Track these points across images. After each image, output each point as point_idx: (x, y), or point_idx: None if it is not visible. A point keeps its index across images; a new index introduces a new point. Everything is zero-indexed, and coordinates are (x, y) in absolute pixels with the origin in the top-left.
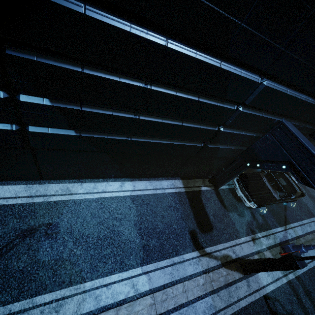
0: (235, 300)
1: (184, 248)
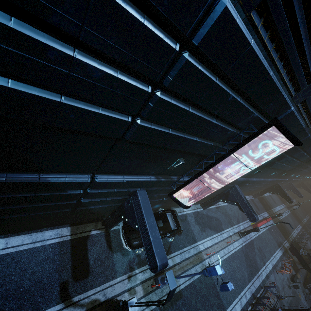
0: None
1: (48, 303)
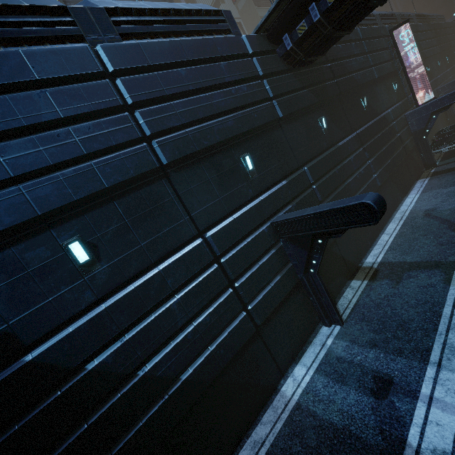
0: None
1: None
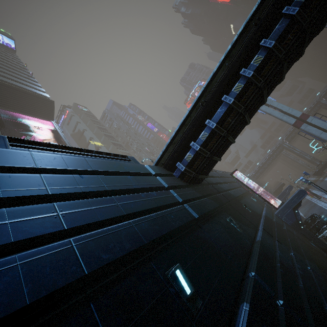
0: None
1: None
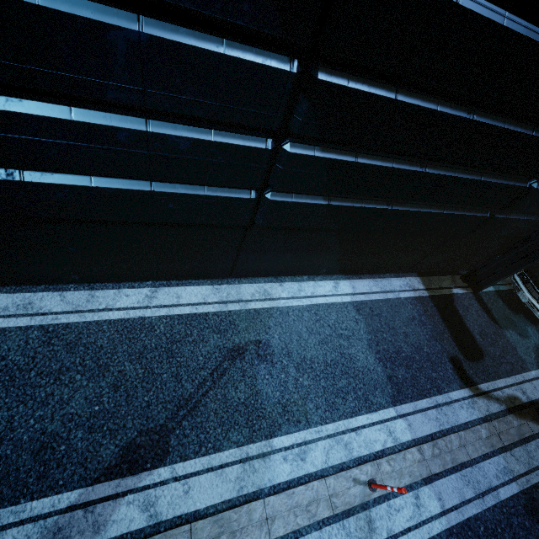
0: (538, 463)
1: (447, 383)
